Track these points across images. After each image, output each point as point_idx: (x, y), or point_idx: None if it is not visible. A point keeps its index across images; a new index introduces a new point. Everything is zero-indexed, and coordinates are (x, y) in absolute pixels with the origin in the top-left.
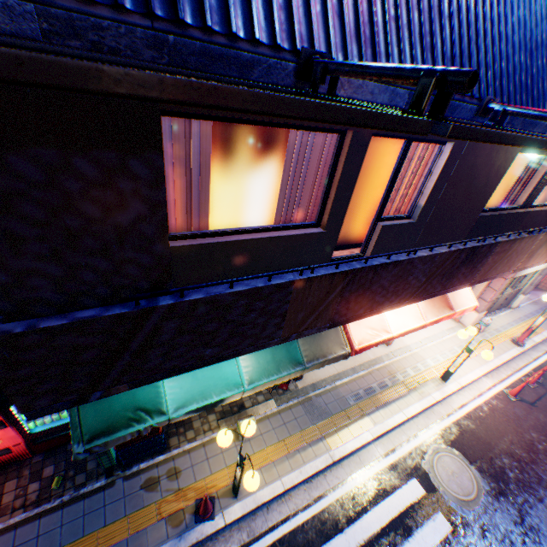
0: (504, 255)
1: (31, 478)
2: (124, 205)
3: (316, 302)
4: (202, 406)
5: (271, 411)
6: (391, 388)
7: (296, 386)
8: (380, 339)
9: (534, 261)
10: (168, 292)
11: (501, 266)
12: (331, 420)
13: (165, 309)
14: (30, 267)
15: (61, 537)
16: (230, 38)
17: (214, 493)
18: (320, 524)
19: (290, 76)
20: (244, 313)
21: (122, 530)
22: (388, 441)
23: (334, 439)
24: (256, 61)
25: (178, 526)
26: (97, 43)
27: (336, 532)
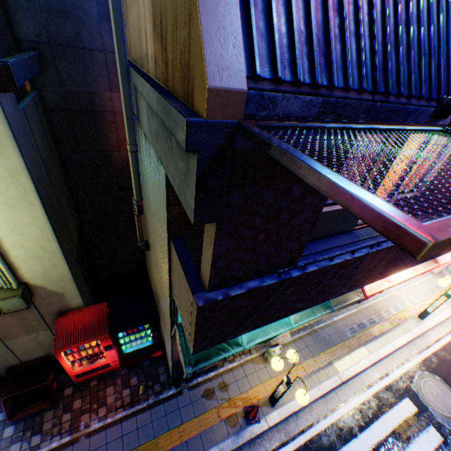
0: None
1: (123, 385)
2: (301, 212)
3: (372, 266)
4: (264, 340)
5: (287, 340)
6: (378, 324)
7: None
8: (384, 288)
9: None
10: (298, 267)
11: None
12: (335, 349)
13: (293, 279)
14: (237, 256)
15: (153, 430)
16: (406, 98)
17: (256, 403)
18: (338, 430)
19: (427, 116)
20: (330, 277)
21: (195, 427)
22: (381, 367)
23: (340, 364)
24: (414, 110)
25: (234, 426)
26: (340, 114)
27: (351, 436)
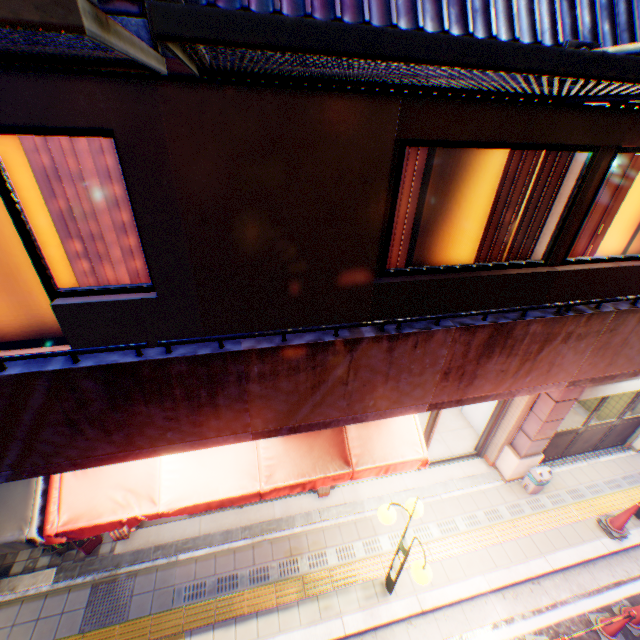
0: (326, 378)
1: None
2: None
3: None
4: None
5: (37, 590)
6: (270, 585)
7: (112, 549)
8: (123, 516)
9: (505, 384)
10: None
11: (347, 398)
12: (114, 632)
13: None
14: None
15: None
16: None
17: None
18: None
19: None
20: None
21: None
22: None
23: None
24: None
25: None
26: None
27: None
